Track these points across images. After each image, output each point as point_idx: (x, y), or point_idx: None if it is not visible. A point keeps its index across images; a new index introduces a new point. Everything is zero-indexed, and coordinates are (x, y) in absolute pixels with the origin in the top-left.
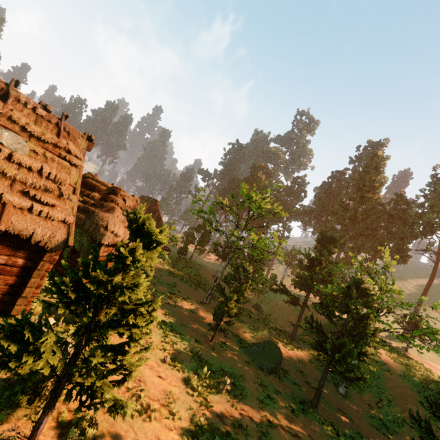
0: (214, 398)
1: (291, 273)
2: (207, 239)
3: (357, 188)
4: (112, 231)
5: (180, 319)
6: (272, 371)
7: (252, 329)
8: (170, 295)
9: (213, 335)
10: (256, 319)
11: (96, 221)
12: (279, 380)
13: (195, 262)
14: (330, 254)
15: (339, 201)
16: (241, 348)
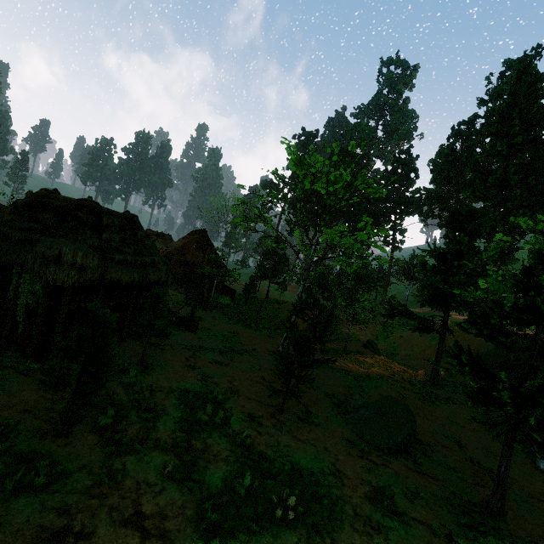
0: (260, 543)
1: (418, 291)
2: (282, 267)
3: (500, 135)
4: (73, 264)
5: (230, 384)
6: (400, 450)
7: (360, 381)
8: (223, 350)
9: (282, 403)
10: (369, 363)
11: (41, 252)
12: (415, 466)
13: (274, 301)
14: (472, 239)
15: (473, 165)
16: (340, 416)
